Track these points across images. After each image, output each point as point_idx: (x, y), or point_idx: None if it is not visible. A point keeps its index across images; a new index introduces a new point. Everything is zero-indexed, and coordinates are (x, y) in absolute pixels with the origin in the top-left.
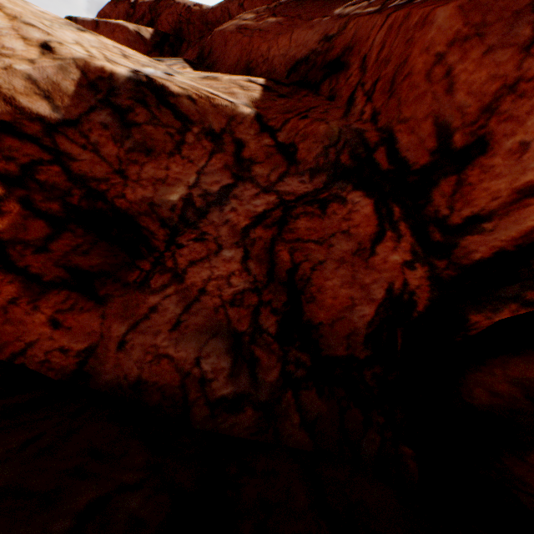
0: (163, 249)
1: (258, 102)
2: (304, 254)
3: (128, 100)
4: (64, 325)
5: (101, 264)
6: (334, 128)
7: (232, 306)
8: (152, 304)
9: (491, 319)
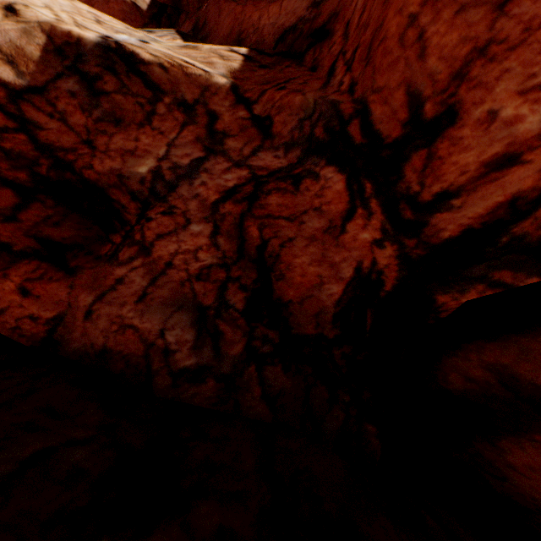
0: (135, 222)
1: (236, 72)
2: (274, 231)
3: (96, 67)
4: (33, 294)
5: (74, 237)
6: (309, 100)
7: (198, 280)
8: (119, 275)
9: (457, 300)
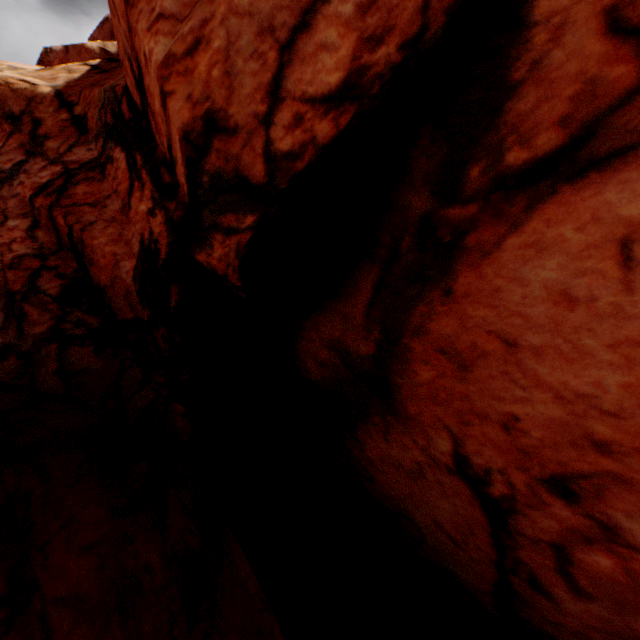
0: None
1: (73, 82)
2: (78, 217)
3: None
4: None
5: None
6: (102, 90)
7: (11, 269)
8: None
9: (211, 256)
